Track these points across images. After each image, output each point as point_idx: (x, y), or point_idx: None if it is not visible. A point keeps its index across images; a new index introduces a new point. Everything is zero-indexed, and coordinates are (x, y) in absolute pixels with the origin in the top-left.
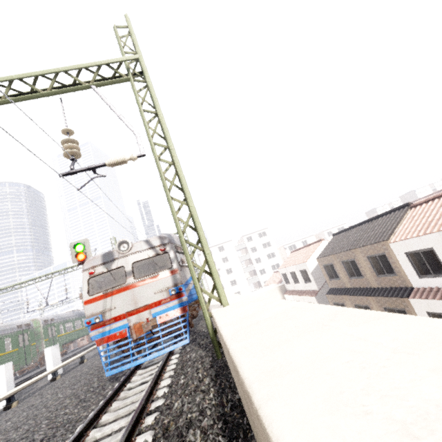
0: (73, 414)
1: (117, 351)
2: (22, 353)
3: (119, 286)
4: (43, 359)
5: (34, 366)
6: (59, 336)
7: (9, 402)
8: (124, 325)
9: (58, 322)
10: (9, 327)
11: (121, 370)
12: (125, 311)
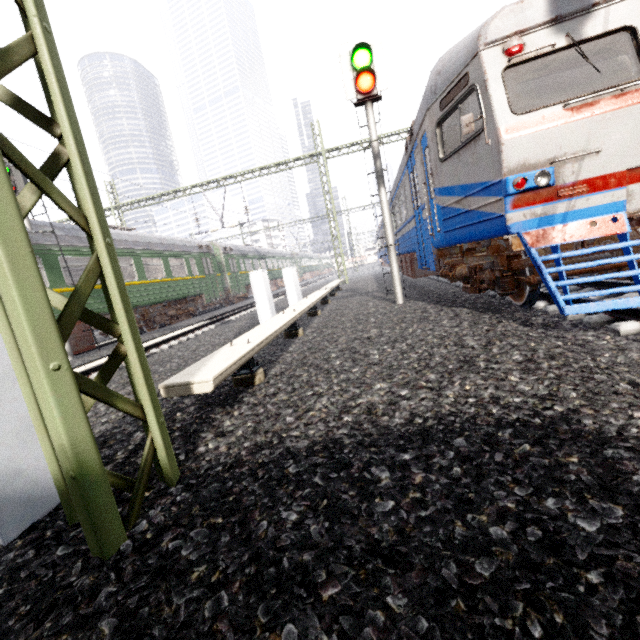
0: (632, 374)
1: (594, 263)
2: (209, 284)
3: (619, 86)
4: (227, 298)
5: (219, 304)
6: (241, 274)
7: (289, 327)
8: (613, 205)
9: (237, 254)
10: (190, 244)
11: (613, 308)
12: (627, 166)
